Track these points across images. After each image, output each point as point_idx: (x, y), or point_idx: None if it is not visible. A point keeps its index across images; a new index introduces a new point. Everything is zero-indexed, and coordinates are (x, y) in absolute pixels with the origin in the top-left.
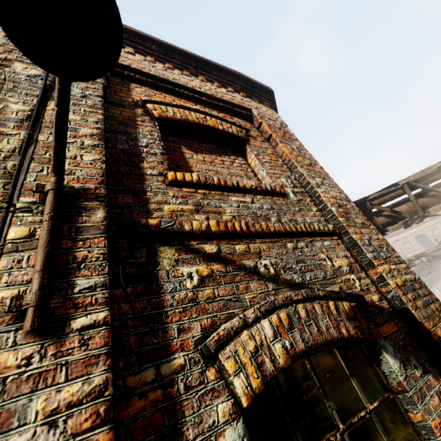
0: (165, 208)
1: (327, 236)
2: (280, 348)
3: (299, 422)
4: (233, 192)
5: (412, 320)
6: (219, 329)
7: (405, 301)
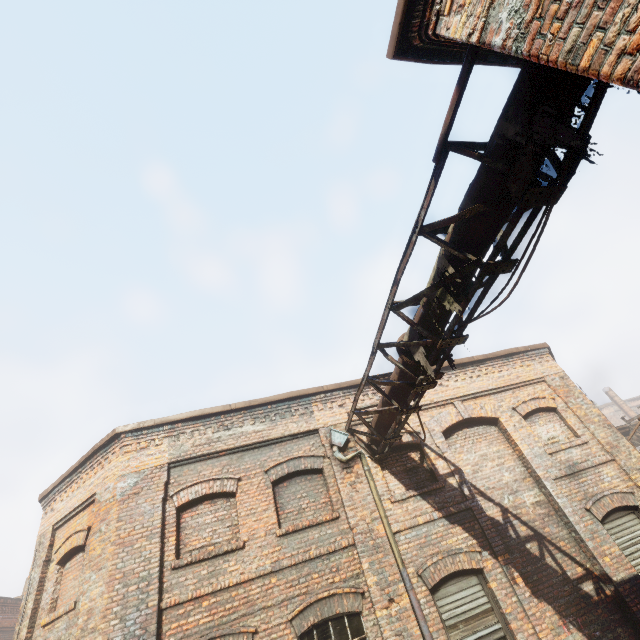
0: None
1: None
2: None
3: None
4: None
5: None
6: None
7: None
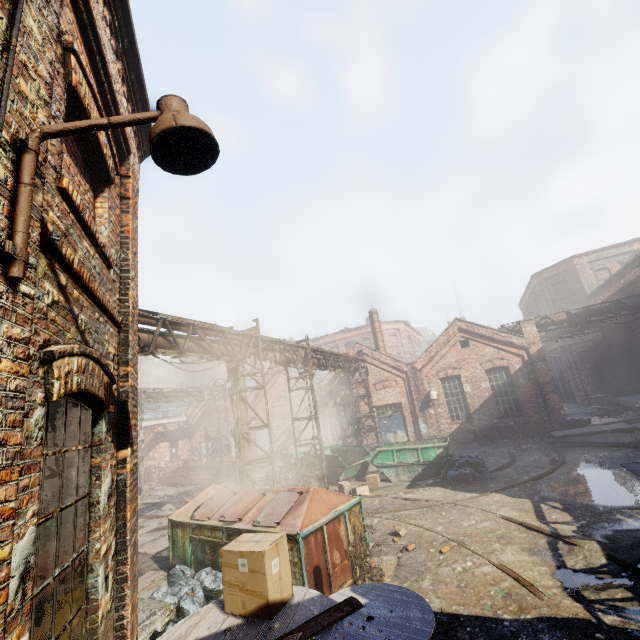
0: (50, 213)
1: (115, 324)
2: (76, 380)
3: (49, 433)
4: (87, 236)
5: (125, 410)
6: (53, 346)
7: (130, 396)
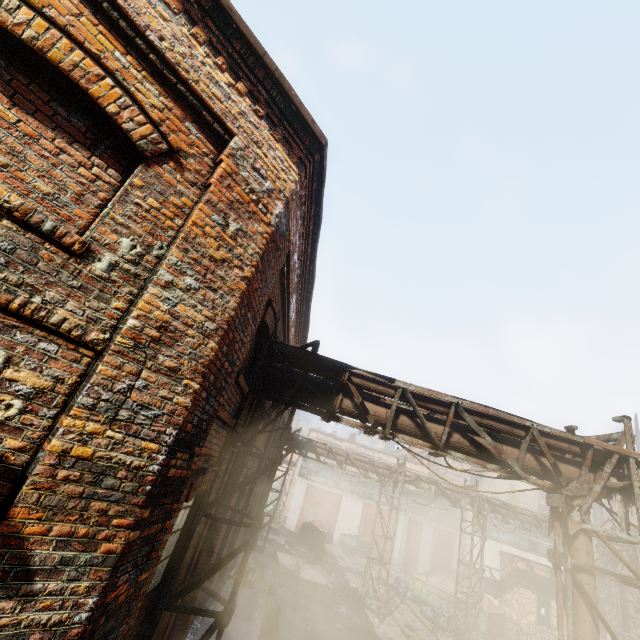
0: None
1: (72, 341)
2: None
3: None
4: None
5: (15, 495)
6: None
7: (35, 472)
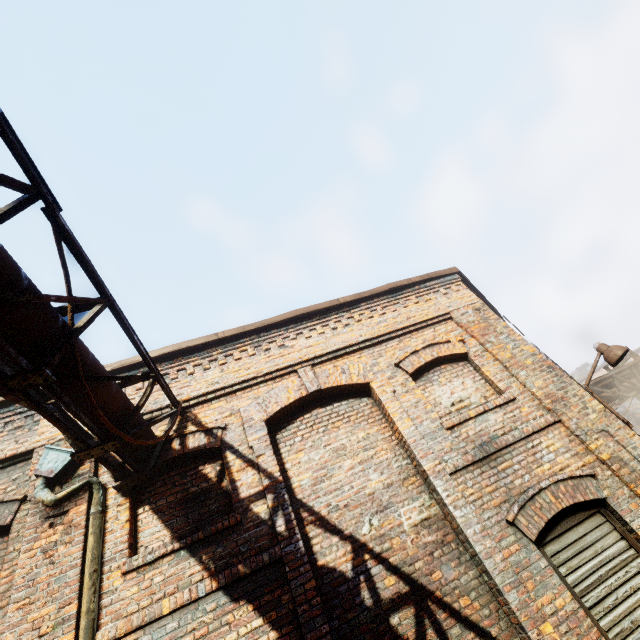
0: None
1: None
2: None
3: None
4: None
5: None
6: None
7: None
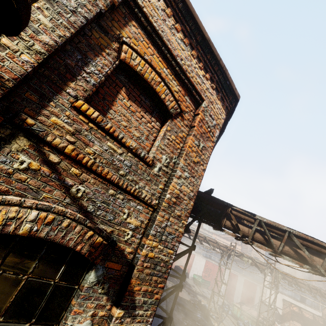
0: (52, 118)
1: (147, 204)
2: (28, 227)
3: (10, 258)
4: (114, 140)
5: (131, 273)
6: (7, 196)
7: (138, 264)
